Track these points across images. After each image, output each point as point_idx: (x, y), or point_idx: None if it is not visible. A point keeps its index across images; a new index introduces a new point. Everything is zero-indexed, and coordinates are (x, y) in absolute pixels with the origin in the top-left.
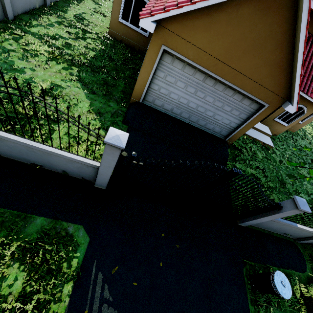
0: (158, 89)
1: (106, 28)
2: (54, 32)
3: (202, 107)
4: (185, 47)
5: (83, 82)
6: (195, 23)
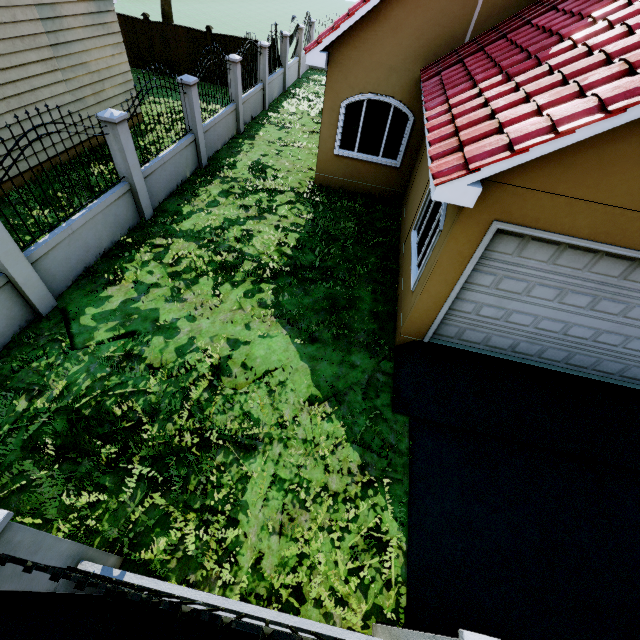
0: (473, 309)
1: (307, 170)
2: (219, 215)
3: (614, 334)
4: (565, 213)
5: (288, 318)
6: (607, 151)
